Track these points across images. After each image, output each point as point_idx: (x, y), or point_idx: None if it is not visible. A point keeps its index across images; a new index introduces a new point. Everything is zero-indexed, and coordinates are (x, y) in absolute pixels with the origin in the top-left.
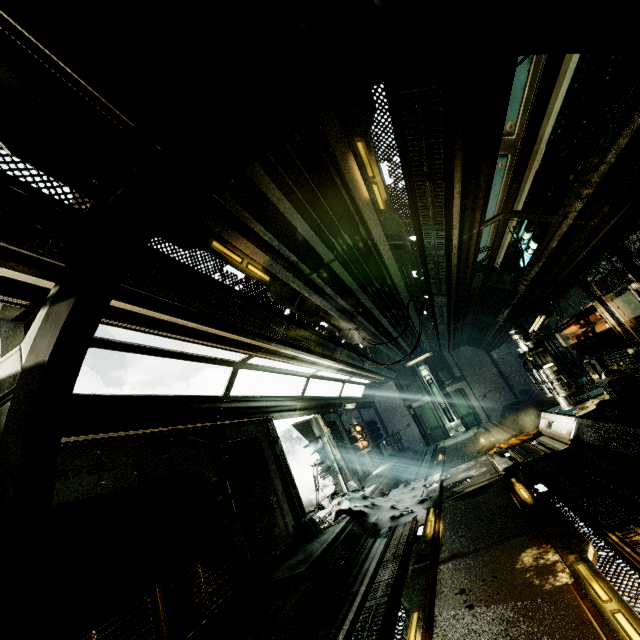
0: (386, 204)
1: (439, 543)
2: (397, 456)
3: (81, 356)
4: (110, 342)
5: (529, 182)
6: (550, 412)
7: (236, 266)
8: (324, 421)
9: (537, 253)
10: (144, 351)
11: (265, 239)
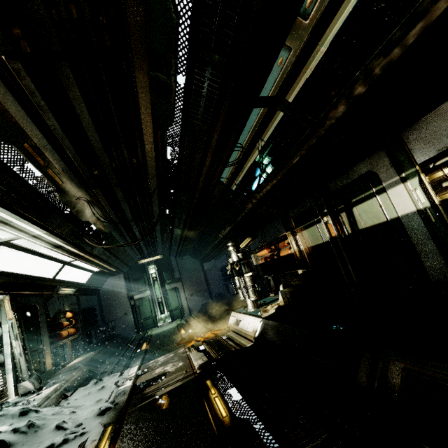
0: None
1: None
2: (105, 343)
3: None
4: None
5: (292, 97)
6: (239, 312)
7: None
8: (13, 304)
9: (278, 168)
10: None
11: None
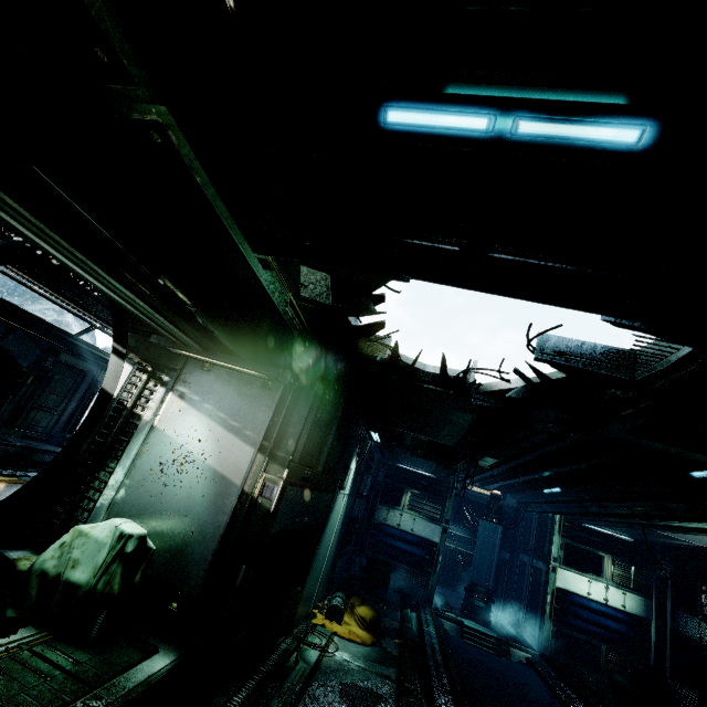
0: None
1: None
2: None
3: None
4: (6, 272)
5: None
6: None
7: None
8: None
9: None
10: (26, 285)
11: None
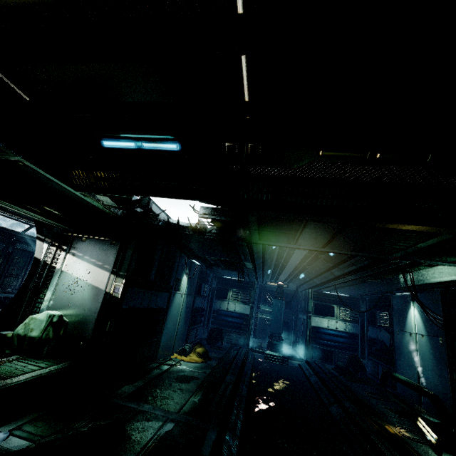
0: None
1: None
2: None
3: None
4: None
5: None
6: None
7: None
8: None
9: None
10: None
11: None
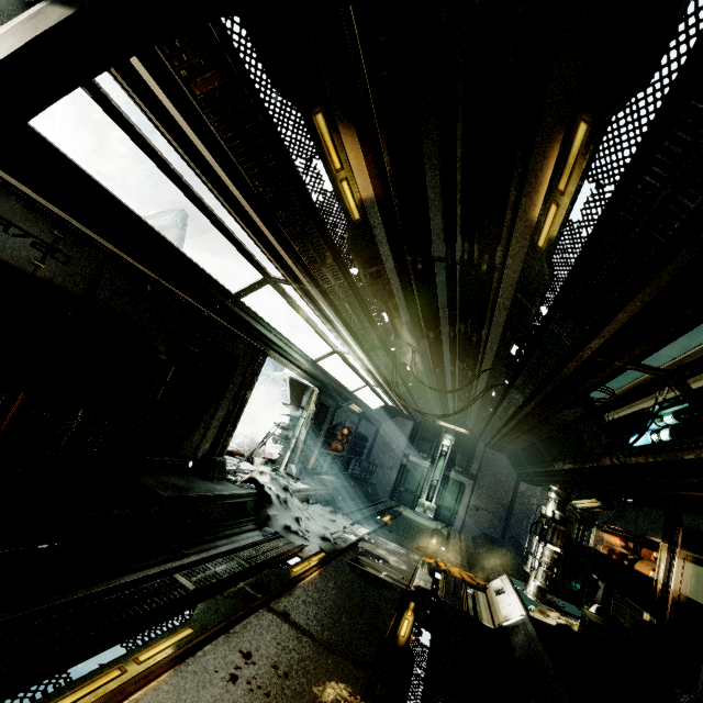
0: (548, 243)
1: (290, 589)
2: (356, 482)
3: (49, 98)
4: (140, 135)
5: None
6: (512, 582)
7: (329, 169)
8: (318, 399)
9: (660, 447)
10: (175, 178)
11: (387, 169)
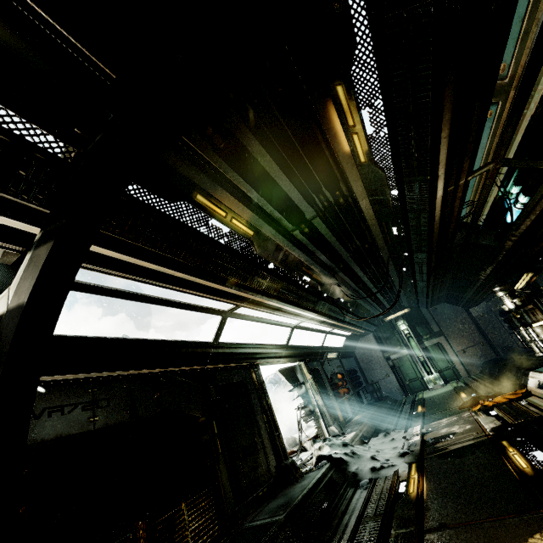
0: (367, 156)
1: (424, 506)
2: (376, 404)
3: (62, 299)
4: (105, 289)
5: (521, 130)
6: (540, 372)
7: (220, 220)
8: (307, 368)
9: (530, 205)
10: (138, 298)
11: (248, 195)
